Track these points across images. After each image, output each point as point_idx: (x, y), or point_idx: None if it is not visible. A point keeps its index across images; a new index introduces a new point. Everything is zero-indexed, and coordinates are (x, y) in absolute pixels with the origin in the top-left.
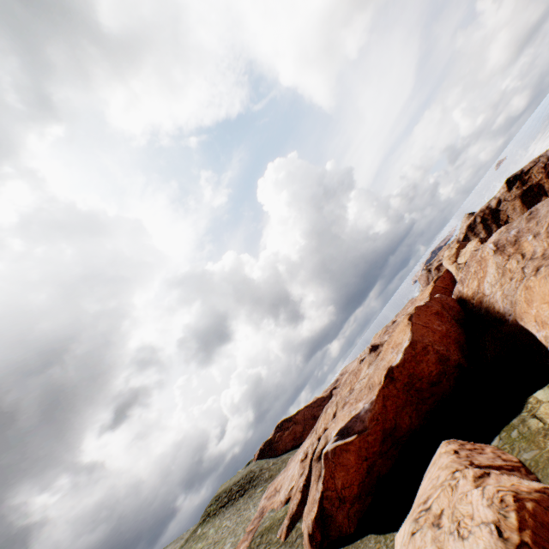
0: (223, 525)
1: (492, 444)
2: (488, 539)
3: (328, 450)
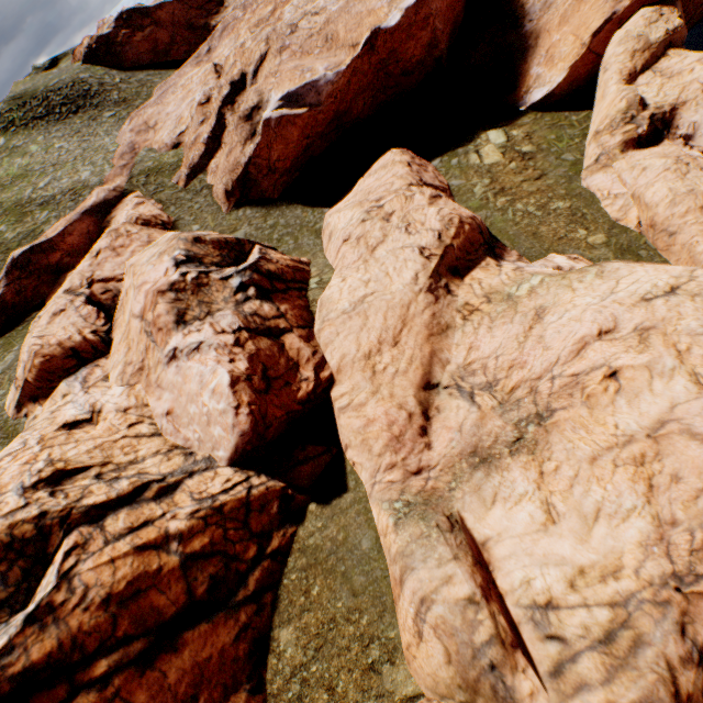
0: (56, 146)
1: (433, 165)
2: (430, 240)
3: (273, 119)
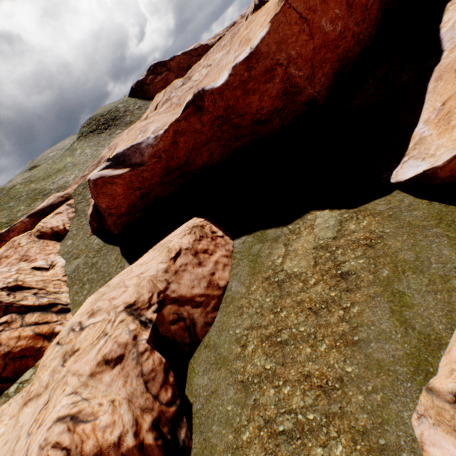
0: (85, 152)
1: (234, 243)
2: None
3: (91, 180)
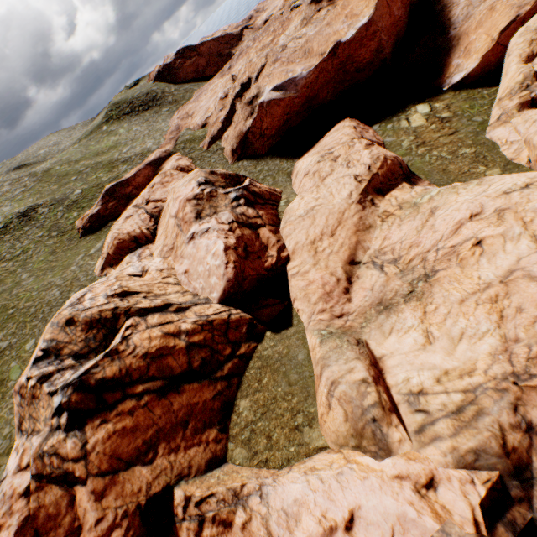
0: (134, 130)
1: (373, 129)
2: (362, 170)
3: (265, 102)
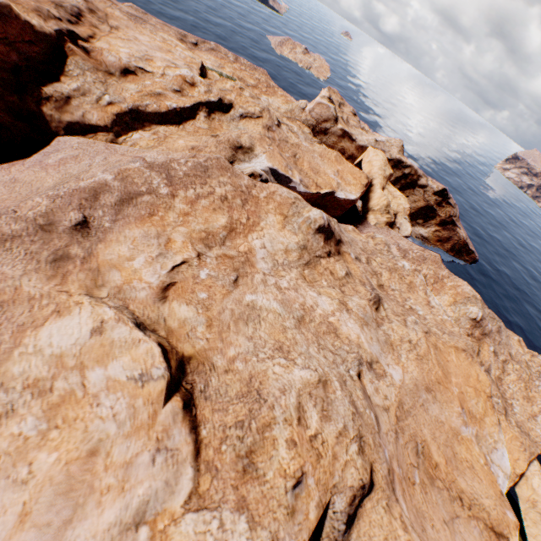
0: None
1: None
2: None
3: None
